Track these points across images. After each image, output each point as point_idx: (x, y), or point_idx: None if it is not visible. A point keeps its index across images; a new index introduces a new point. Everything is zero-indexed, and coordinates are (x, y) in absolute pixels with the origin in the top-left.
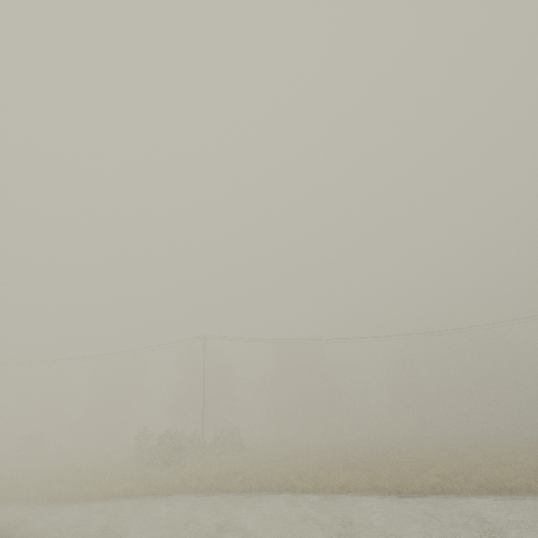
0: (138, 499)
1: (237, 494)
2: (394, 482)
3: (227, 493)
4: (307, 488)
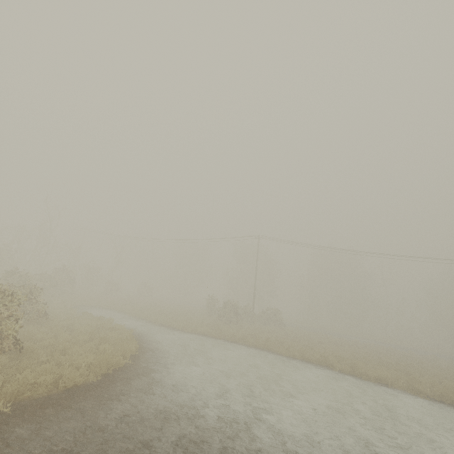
0: (214, 339)
1: (284, 357)
2: (437, 392)
3: (276, 354)
4: (344, 370)
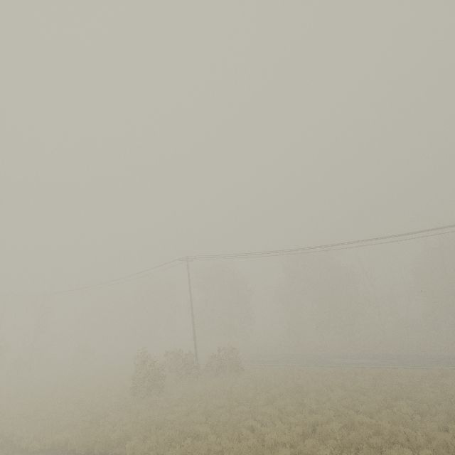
0: None
1: None
2: None
3: None
4: None
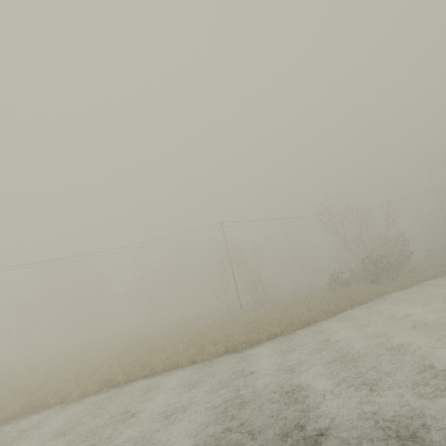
0: None
1: None
2: None
3: None
4: None
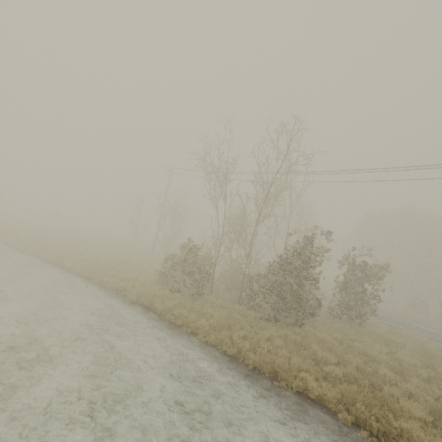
0: None
1: None
2: None
3: None
4: None
